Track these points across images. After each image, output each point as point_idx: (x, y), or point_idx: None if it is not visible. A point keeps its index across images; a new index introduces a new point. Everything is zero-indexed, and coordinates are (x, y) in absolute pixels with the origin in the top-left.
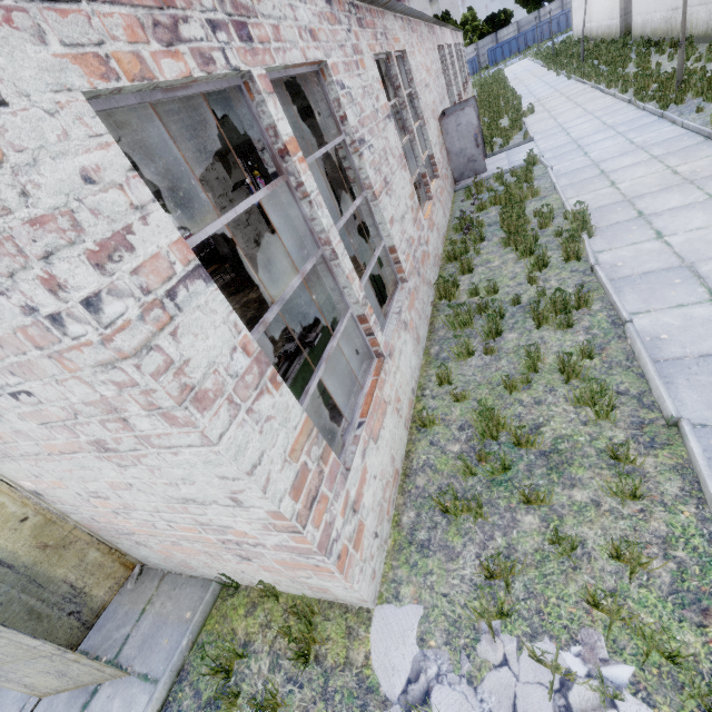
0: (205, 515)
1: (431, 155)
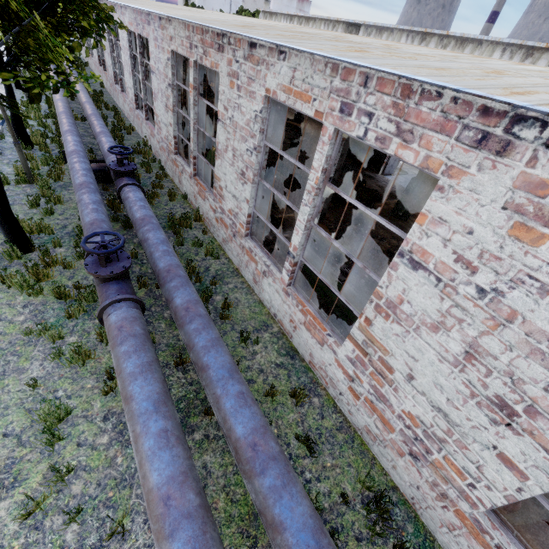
0: None
1: None
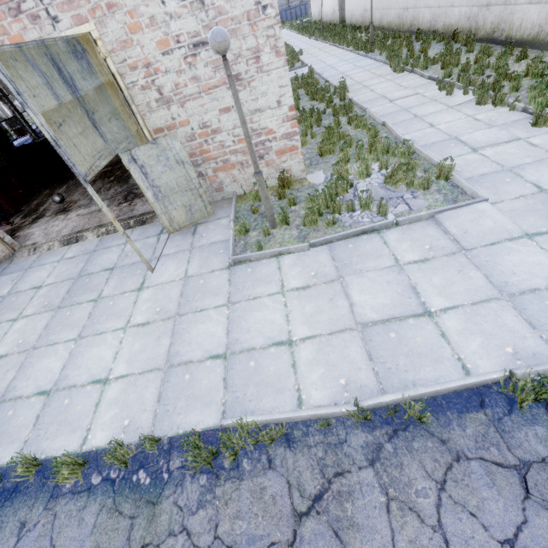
0: (259, 122)
1: None
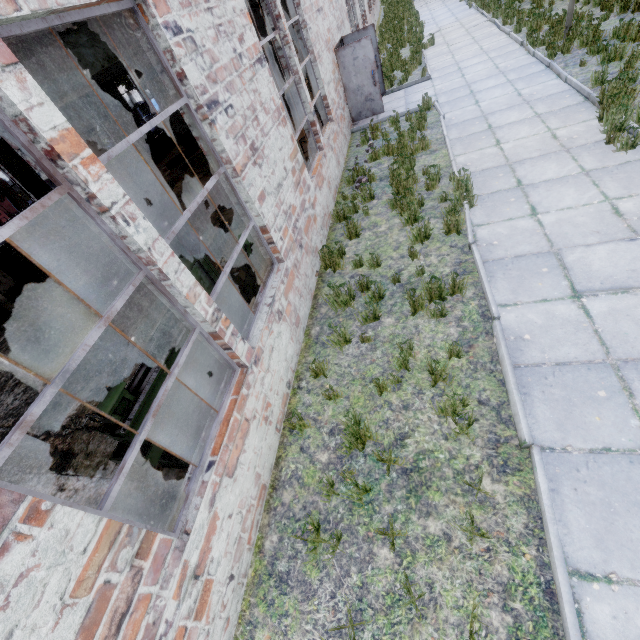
0: None
1: (323, 95)
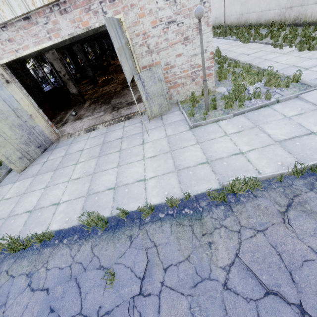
0: (194, 61)
1: None
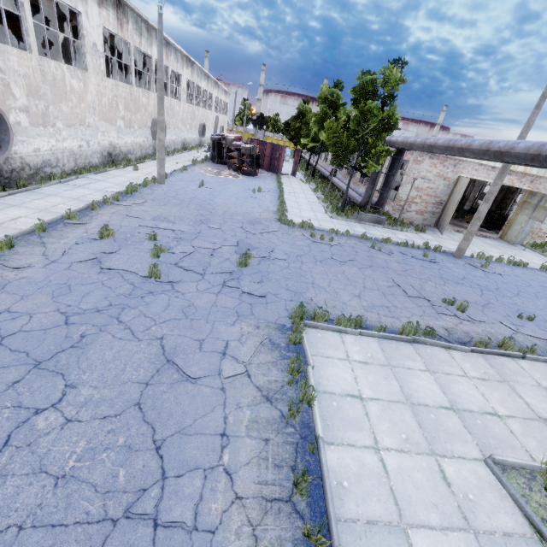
0: (541, 226)
1: None
